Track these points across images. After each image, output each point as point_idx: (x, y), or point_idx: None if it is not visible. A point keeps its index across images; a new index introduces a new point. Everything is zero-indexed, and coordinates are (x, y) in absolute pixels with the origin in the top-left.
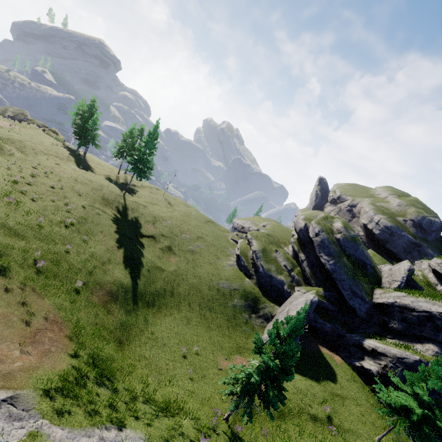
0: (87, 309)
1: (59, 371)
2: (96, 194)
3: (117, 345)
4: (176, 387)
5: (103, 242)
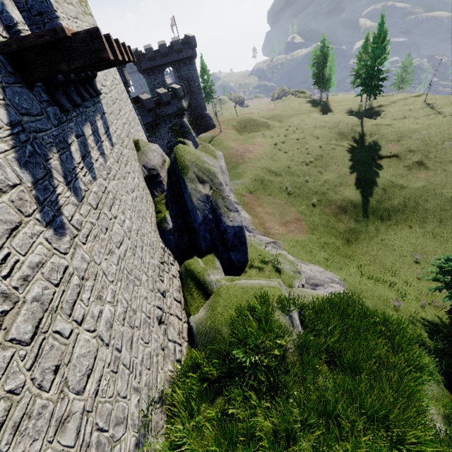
0: (320, 216)
1: (297, 240)
2: (332, 132)
3: (345, 242)
4: (396, 279)
5: (336, 170)
